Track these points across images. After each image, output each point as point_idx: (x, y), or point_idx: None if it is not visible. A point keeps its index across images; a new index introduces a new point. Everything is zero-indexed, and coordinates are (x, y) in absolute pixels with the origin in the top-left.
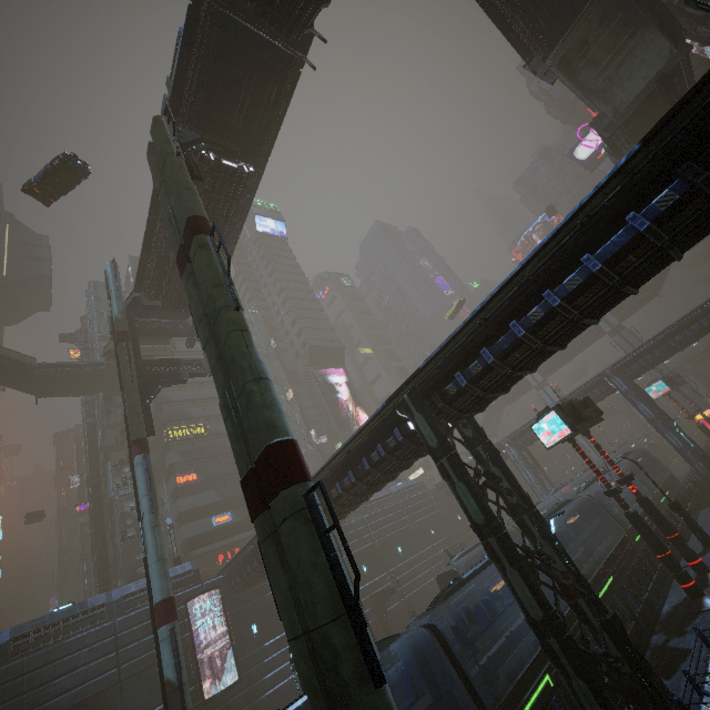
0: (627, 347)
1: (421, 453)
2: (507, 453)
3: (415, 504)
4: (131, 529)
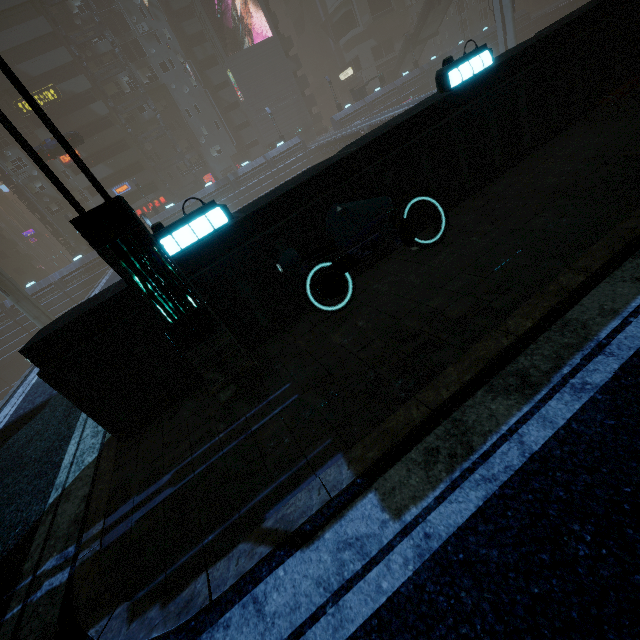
0: None
1: None
2: None
3: (289, 170)
4: (52, 205)
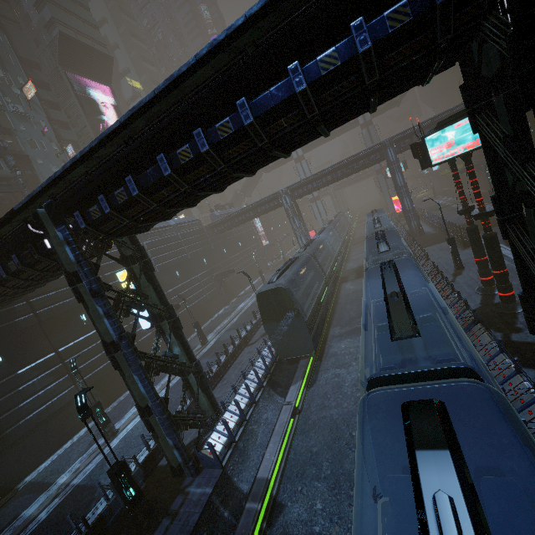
0: (368, 141)
1: (394, 90)
2: (283, 201)
3: (193, 237)
4: None
